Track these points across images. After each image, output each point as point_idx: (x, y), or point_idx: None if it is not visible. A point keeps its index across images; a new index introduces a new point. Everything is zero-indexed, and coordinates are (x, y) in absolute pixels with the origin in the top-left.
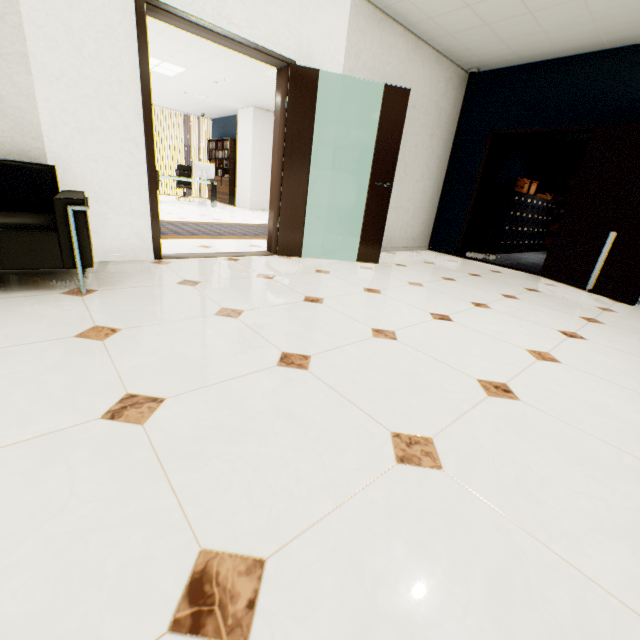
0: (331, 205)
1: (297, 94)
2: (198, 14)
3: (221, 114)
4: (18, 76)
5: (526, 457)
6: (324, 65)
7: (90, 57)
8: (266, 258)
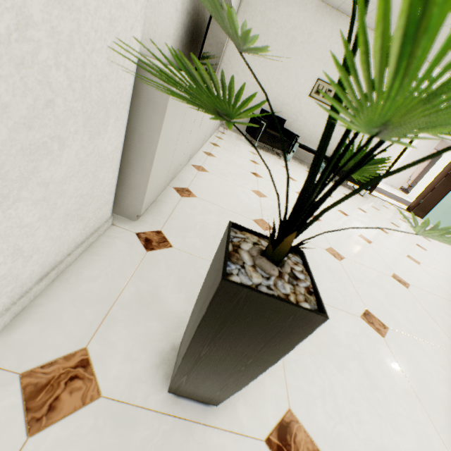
0: None
1: None
2: None
3: None
4: None
5: None
6: None
7: None
8: (406, 212)
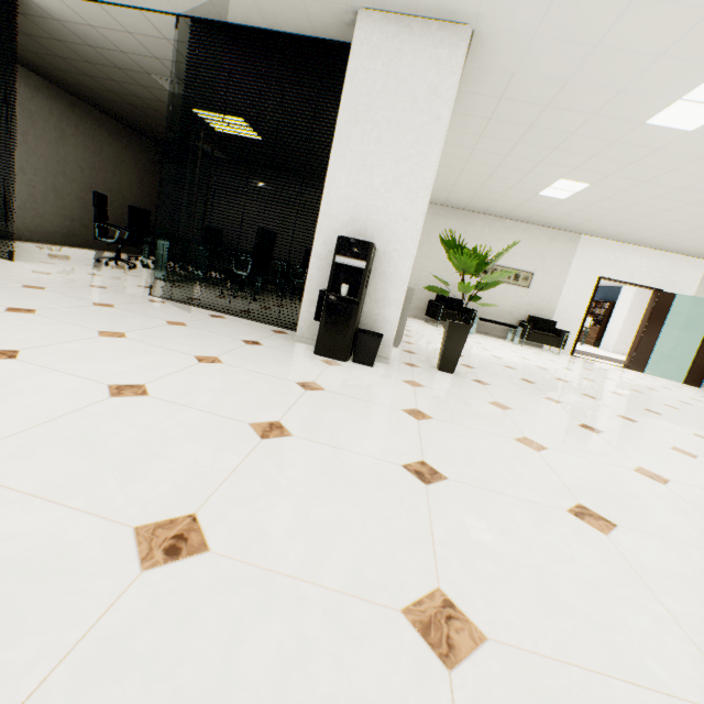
0: (673, 352)
1: (660, 302)
2: (619, 279)
3: (606, 285)
4: (556, 299)
5: (684, 399)
6: (682, 290)
7: (577, 293)
8: (621, 368)
